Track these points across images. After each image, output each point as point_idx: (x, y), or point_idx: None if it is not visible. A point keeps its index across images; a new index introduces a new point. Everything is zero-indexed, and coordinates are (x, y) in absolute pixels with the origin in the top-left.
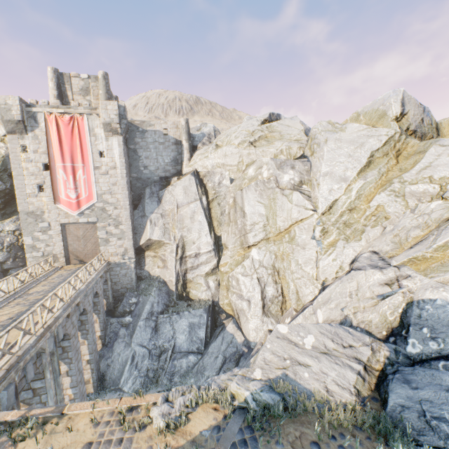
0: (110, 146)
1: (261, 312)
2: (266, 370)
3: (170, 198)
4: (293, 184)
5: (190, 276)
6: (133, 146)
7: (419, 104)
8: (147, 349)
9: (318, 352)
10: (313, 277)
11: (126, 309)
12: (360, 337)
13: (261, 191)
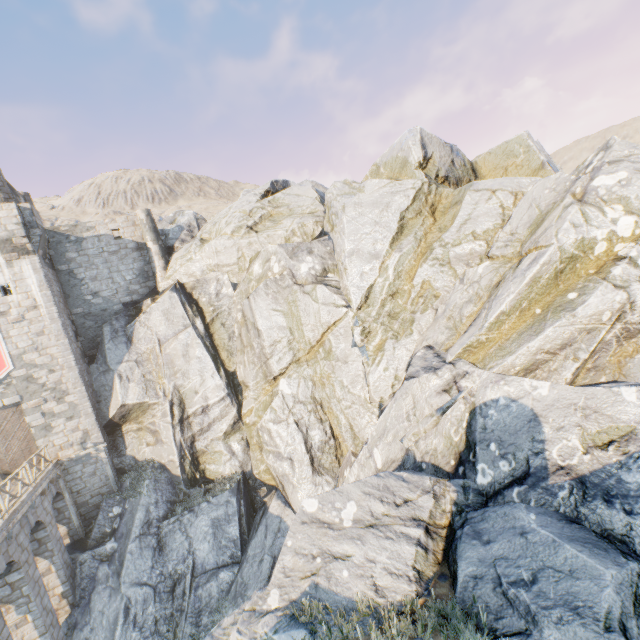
0: (19, 275)
1: (310, 471)
2: (287, 586)
3: (145, 333)
4: (315, 275)
5: (201, 444)
6: (66, 267)
7: (444, 142)
8: (150, 587)
9: (361, 528)
10: (367, 400)
11: (106, 530)
12: (419, 481)
13: (275, 294)
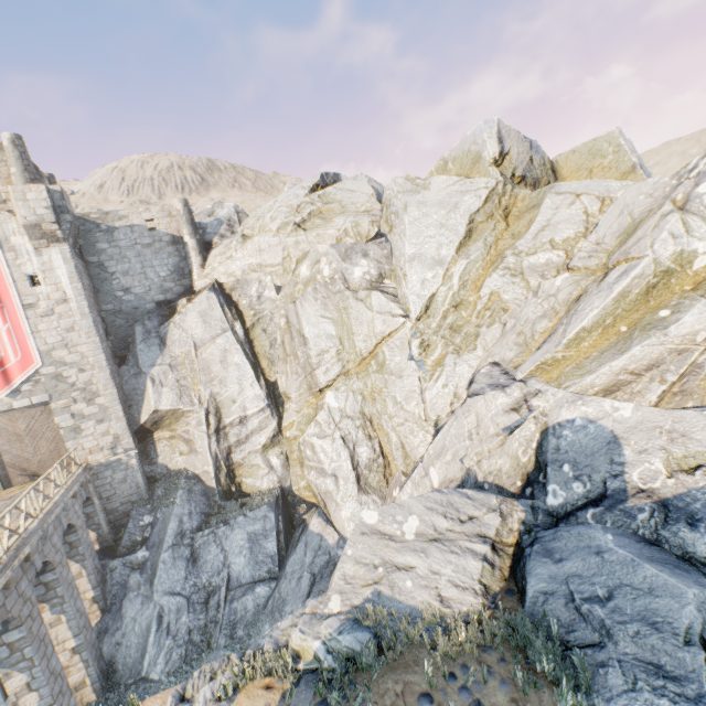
0: (48, 265)
1: (356, 489)
2: (349, 593)
3: (180, 336)
4: (370, 281)
5: (238, 456)
6: (96, 258)
7: (523, 137)
8: (183, 597)
9: (424, 541)
10: (421, 418)
11: (136, 539)
12: (484, 499)
13: (324, 300)
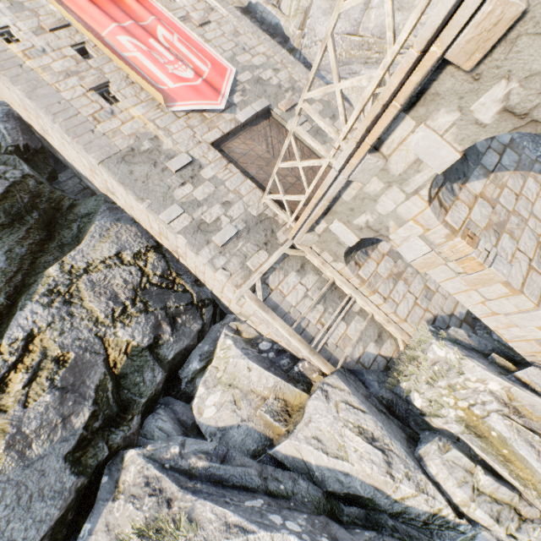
0: None
1: None
2: None
3: None
4: None
5: None
6: None
7: None
8: None
9: None
10: None
11: None
12: None
13: None
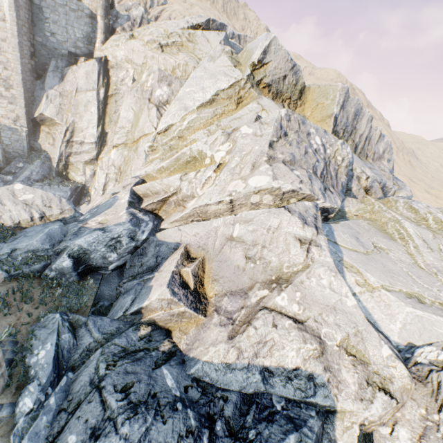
0: None
1: None
2: None
3: (72, 79)
4: (160, 101)
5: (73, 159)
6: (38, 2)
7: (290, 59)
8: None
9: (22, 202)
10: None
11: (12, 170)
12: (65, 205)
13: (137, 99)
